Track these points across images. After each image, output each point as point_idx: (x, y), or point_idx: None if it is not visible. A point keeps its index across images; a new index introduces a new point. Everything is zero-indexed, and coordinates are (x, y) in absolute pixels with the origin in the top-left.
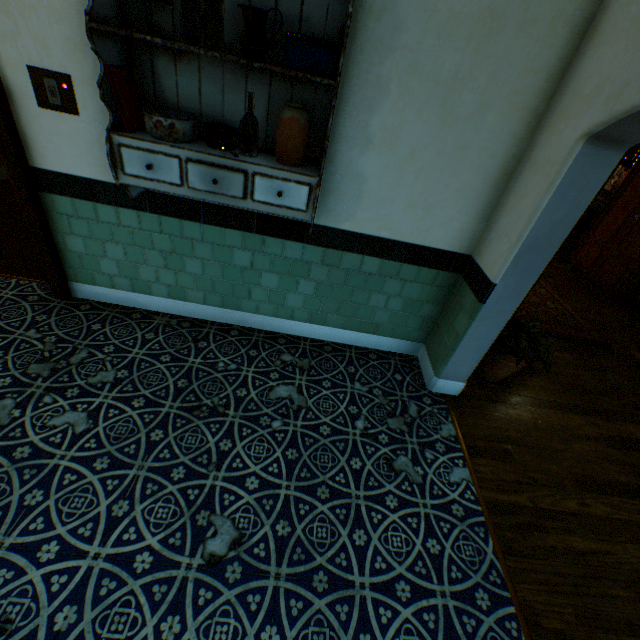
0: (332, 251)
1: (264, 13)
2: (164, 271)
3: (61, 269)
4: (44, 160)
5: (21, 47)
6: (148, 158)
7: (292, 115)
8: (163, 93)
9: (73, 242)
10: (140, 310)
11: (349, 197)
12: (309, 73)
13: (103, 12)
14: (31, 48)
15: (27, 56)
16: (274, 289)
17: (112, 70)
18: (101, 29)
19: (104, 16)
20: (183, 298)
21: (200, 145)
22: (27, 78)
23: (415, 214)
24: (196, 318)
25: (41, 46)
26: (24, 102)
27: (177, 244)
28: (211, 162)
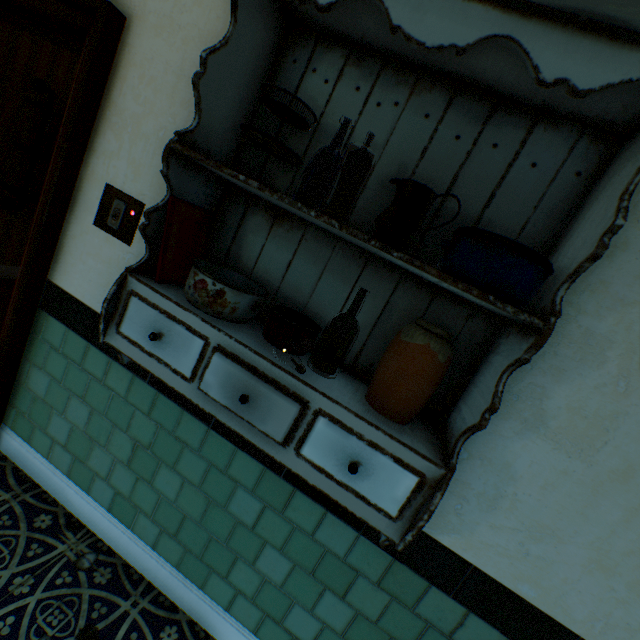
0: (407, 570)
1: (432, 194)
2: (123, 467)
3: (2, 404)
4: (65, 276)
5: (113, 166)
6: (161, 322)
7: (426, 342)
8: (240, 251)
9: (38, 377)
10: (59, 508)
11: (472, 492)
12: (489, 292)
13: (206, 144)
14: (122, 169)
15: (113, 175)
16: (274, 582)
17: (179, 204)
18: (185, 152)
19: (205, 149)
20: (128, 520)
21: (253, 329)
22: (100, 194)
23: (608, 583)
24: (129, 563)
25: (133, 170)
26: (83, 215)
27: (161, 439)
28: (253, 364)
